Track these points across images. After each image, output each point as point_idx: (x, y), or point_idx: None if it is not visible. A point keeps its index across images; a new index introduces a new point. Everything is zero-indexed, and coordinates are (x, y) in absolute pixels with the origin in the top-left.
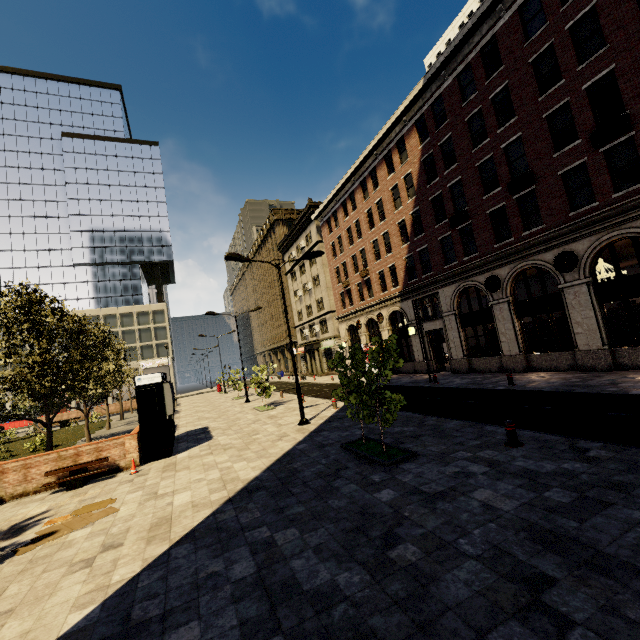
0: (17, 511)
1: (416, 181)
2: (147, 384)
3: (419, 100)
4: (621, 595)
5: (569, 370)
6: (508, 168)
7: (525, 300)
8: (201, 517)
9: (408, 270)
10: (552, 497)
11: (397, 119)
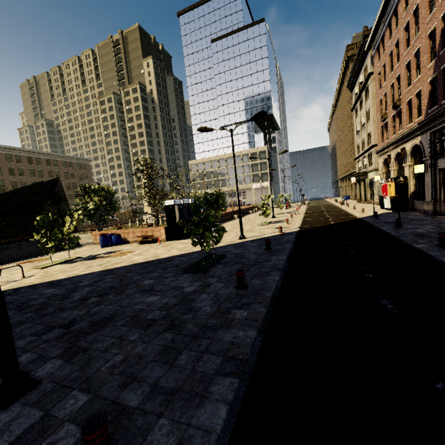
0: (124, 247)
1: None
2: (169, 205)
3: None
4: (55, 342)
5: None
6: None
7: None
8: (121, 266)
9: (432, 95)
10: (152, 313)
11: None
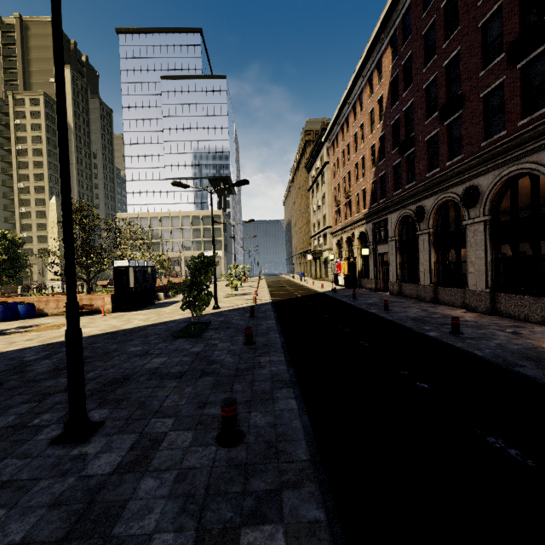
0: (43, 320)
1: (385, 104)
2: (120, 266)
3: (393, 14)
4: None
5: (461, 307)
6: (446, 90)
7: (442, 233)
8: None
9: (373, 194)
10: (173, 369)
11: (375, 37)
